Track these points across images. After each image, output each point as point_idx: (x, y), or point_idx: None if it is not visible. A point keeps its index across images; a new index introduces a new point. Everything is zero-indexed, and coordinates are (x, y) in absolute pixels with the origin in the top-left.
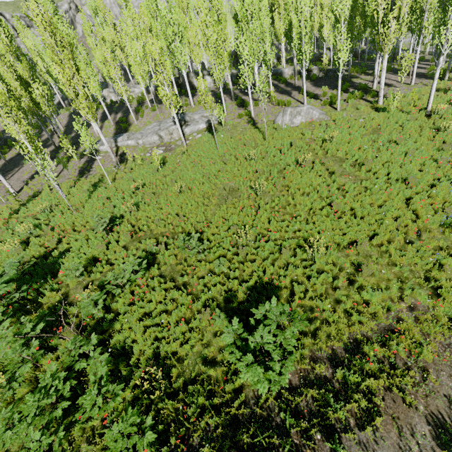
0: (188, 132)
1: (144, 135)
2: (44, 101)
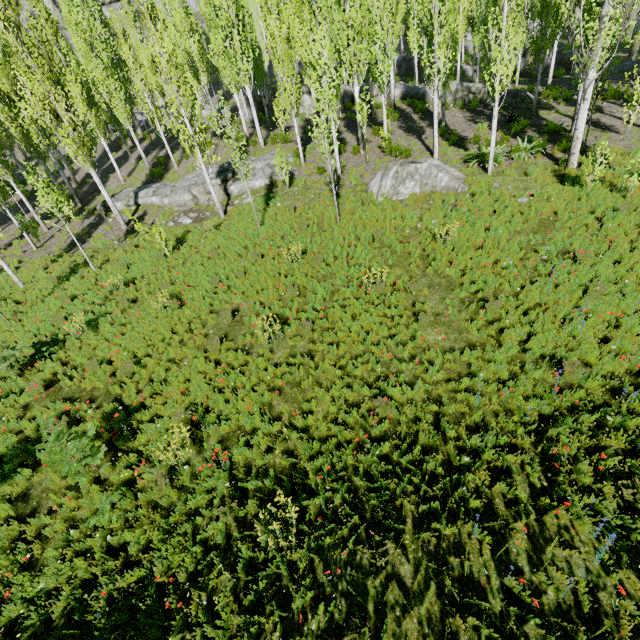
0: (236, 191)
1: (175, 190)
2: (36, 129)
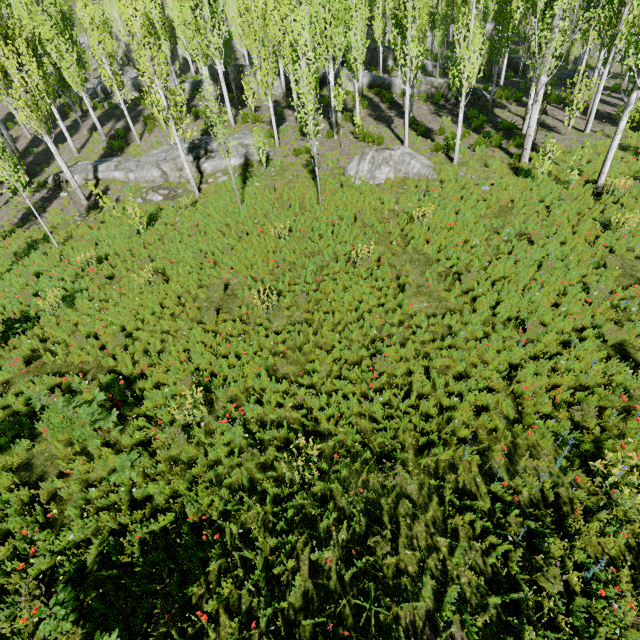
0: (210, 170)
1: (141, 165)
2: None
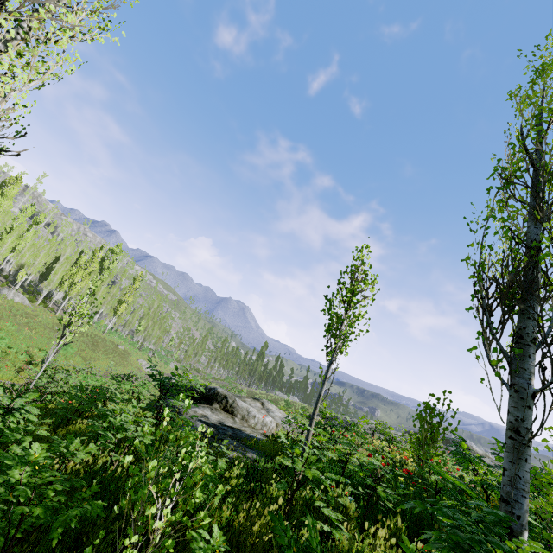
0: None
1: None
2: None
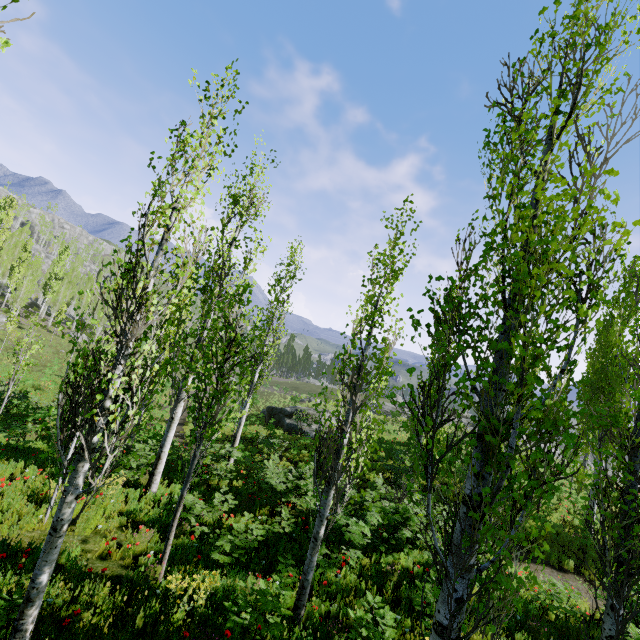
0: None
1: None
2: None
